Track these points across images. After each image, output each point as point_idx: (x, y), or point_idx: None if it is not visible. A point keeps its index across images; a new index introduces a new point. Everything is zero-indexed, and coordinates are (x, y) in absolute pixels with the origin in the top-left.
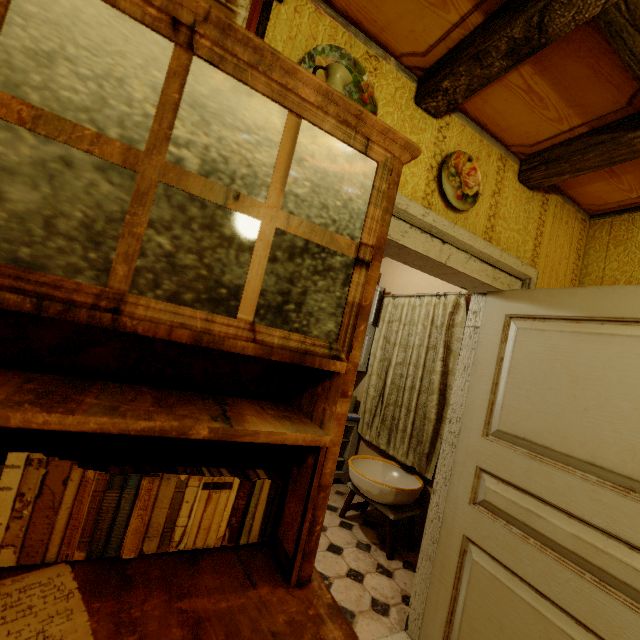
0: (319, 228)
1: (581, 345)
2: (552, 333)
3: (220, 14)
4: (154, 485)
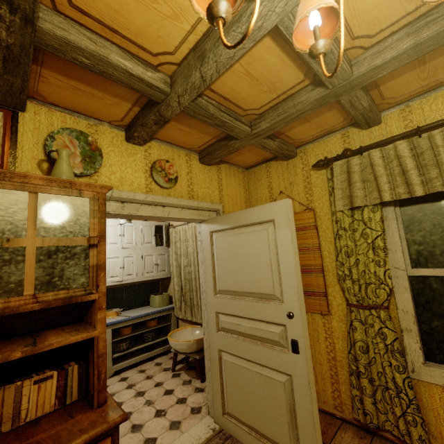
0: (63, 238)
1: (236, 240)
2: (226, 237)
3: None
4: None
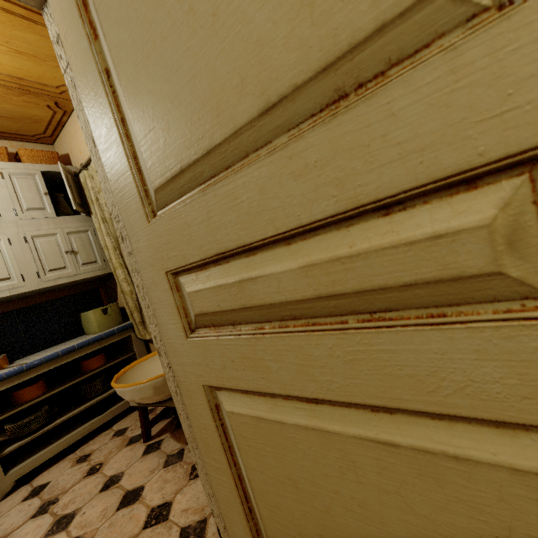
0: None
1: None
2: None
3: None
4: None
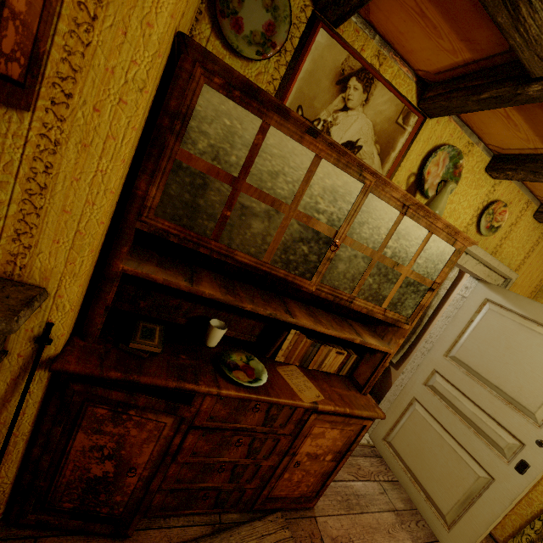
0: (421, 276)
1: (521, 332)
2: (508, 319)
3: (421, 204)
4: (324, 348)
